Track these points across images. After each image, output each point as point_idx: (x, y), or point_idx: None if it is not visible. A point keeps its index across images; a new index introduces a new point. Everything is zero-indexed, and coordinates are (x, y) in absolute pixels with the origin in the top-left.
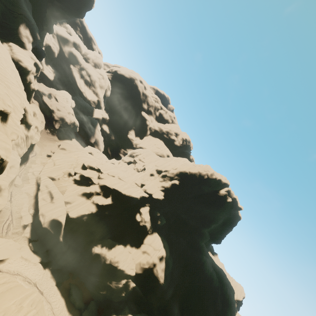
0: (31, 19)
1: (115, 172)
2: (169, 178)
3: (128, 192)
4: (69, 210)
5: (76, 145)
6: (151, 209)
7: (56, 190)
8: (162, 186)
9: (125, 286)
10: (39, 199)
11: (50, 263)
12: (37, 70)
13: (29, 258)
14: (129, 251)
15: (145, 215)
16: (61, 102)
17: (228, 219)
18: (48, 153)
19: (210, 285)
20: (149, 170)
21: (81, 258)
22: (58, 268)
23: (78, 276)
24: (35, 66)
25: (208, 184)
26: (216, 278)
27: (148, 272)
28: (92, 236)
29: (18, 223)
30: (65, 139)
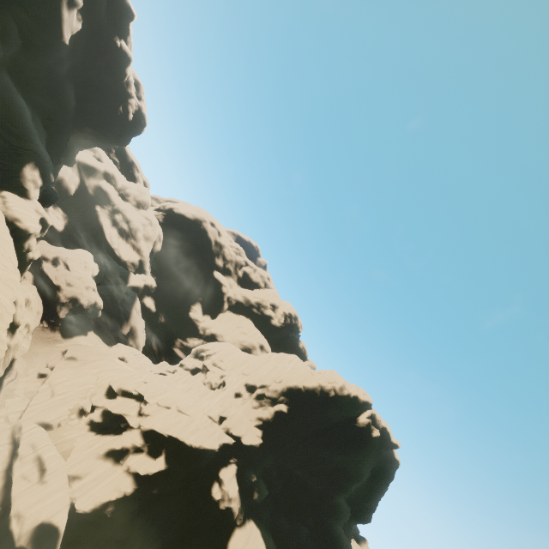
0: (45, 155)
1: (172, 398)
2: (269, 401)
3: (198, 441)
4: (76, 495)
5: (96, 347)
6: (240, 468)
7: (53, 453)
8: (258, 418)
9: None
10: (15, 479)
11: None
12: (43, 228)
13: None
14: None
15: (229, 483)
16: (76, 270)
17: (378, 468)
18: (40, 371)
19: None
20: (232, 385)
21: None
22: None
23: None
24: (41, 223)
25: (337, 407)
26: None
27: None
28: None
29: None
30: (76, 335)
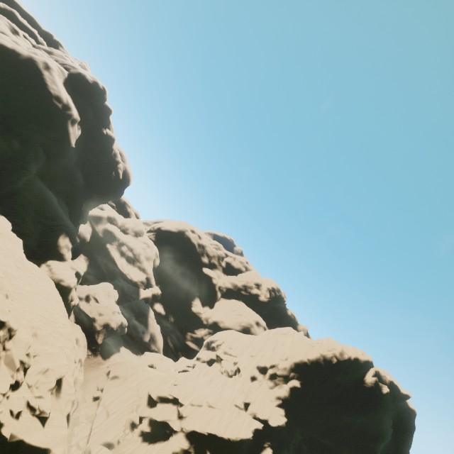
0: (71, 225)
1: (201, 396)
2: (282, 379)
3: (233, 433)
4: None
5: (130, 360)
6: (274, 450)
7: None
8: (277, 398)
9: None
10: None
11: None
12: (78, 279)
13: None
14: None
15: None
16: (103, 301)
17: (397, 421)
18: (94, 395)
19: None
20: (246, 369)
21: None
22: None
23: None
24: (76, 276)
25: (342, 372)
26: None
27: None
28: None
29: None
30: (112, 354)
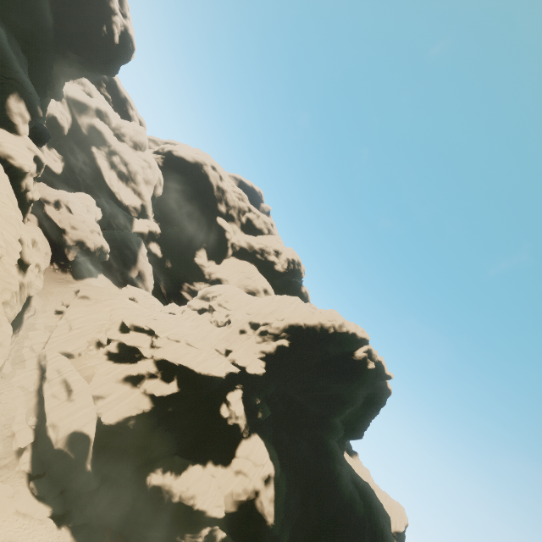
0: (29, 85)
1: (181, 333)
2: (272, 337)
3: (206, 369)
4: (102, 411)
5: (107, 288)
6: (245, 393)
7: (77, 377)
8: (262, 352)
9: (209, 540)
10: (46, 397)
11: (69, 515)
12: (38, 167)
13: (30, 512)
14: (212, 474)
15: (236, 405)
16: (79, 213)
17: (371, 396)
18: (57, 308)
19: (350, 514)
20: (237, 323)
21: (127, 498)
22: (83, 522)
23: (122, 532)
24: (35, 162)
25: (335, 343)
26: (359, 500)
27: (246, 507)
28: (145, 455)
29: (8, 448)
30: (86, 277)
